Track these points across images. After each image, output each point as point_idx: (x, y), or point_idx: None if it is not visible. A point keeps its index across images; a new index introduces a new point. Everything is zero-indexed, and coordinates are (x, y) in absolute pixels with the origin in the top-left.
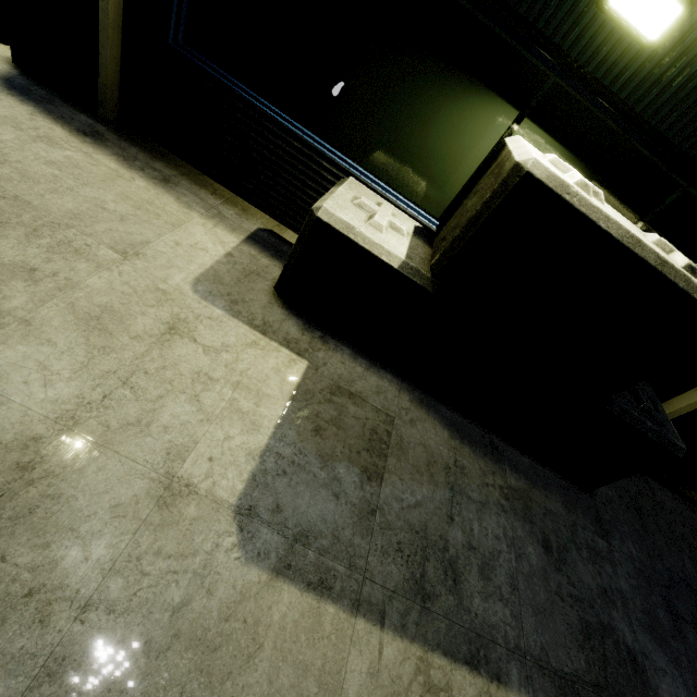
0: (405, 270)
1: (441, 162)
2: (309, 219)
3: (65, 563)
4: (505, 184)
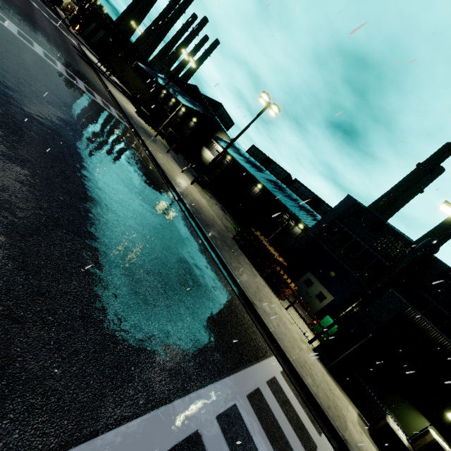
0: (408, 447)
1: (410, 422)
2: (386, 423)
3: None
4: (432, 441)
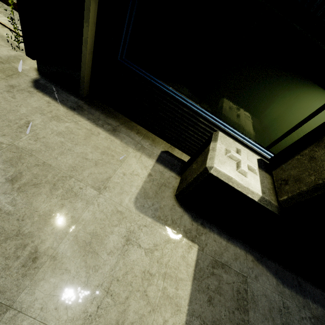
0: (262, 202)
1: (273, 120)
2: (204, 172)
3: None
4: None
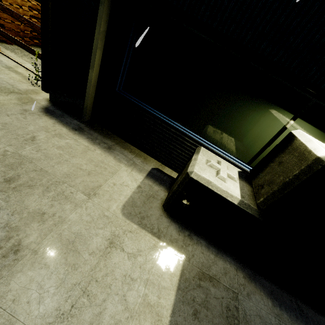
0: (241, 205)
1: (248, 137)
2: (186, 177)
3: None
4: (310, 167)
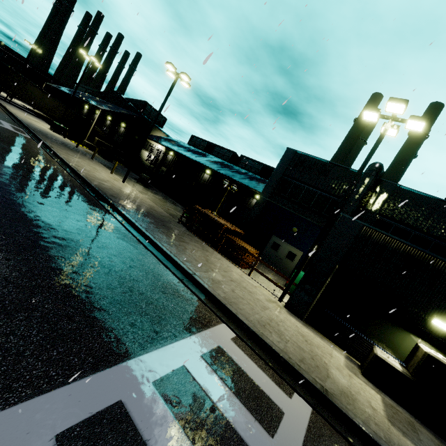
0: (403, 372)
1: (399, 345)
2: (374, 355)
3: (366, 410)
4: (424, 355)
